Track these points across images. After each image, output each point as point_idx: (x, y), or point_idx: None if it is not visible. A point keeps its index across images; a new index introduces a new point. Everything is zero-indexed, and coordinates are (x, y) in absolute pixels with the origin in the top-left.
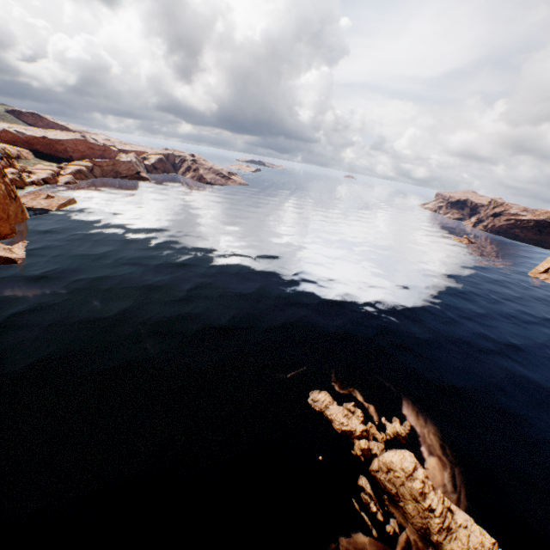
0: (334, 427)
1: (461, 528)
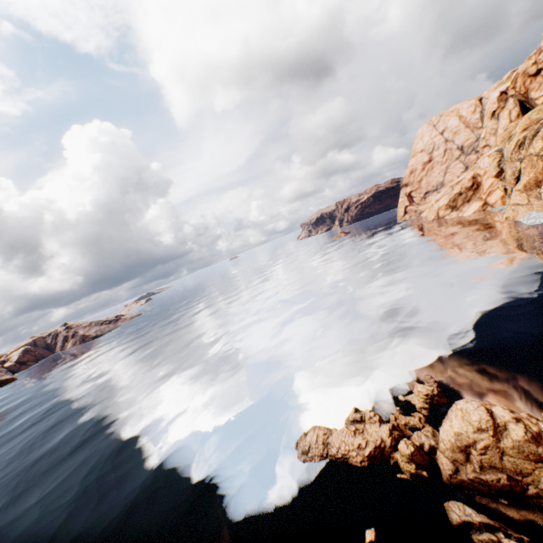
0: (356, 464)
1: None
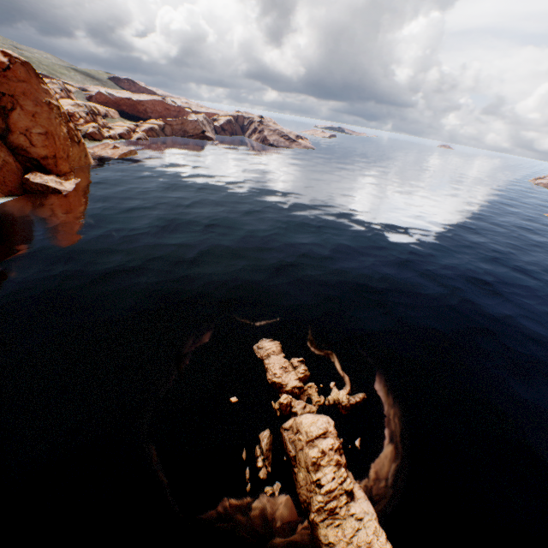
0: (267, 377)
1: (352, 518)
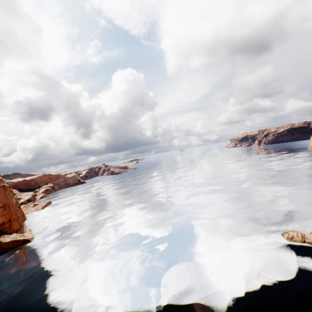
0: None
1: None
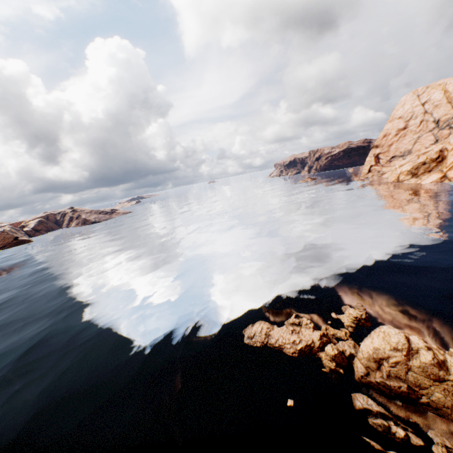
0: (288, 353)
1: None
